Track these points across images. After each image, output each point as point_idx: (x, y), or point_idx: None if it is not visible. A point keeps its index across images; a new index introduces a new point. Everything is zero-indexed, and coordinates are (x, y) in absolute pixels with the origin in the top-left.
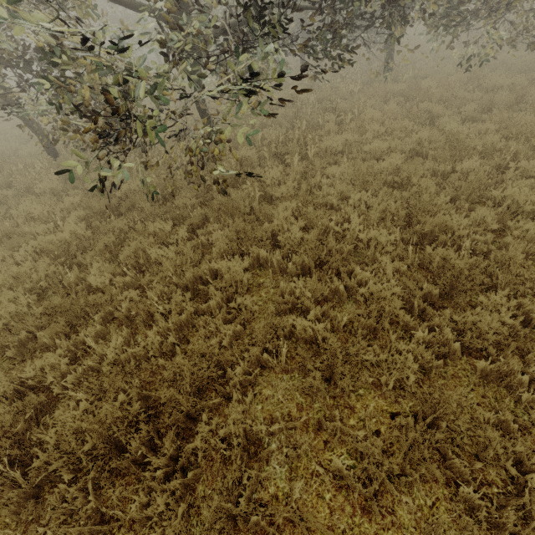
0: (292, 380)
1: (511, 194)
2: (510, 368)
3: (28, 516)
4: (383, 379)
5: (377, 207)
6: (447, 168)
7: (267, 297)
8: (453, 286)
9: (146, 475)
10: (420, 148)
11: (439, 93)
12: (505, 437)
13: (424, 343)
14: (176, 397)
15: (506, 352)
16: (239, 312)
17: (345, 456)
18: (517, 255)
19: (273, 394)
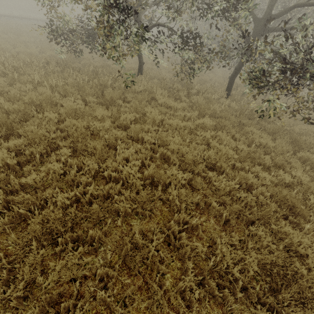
0: None
1: None
2: None
3: (307, 230)
4: None
5: None
6: None
7: None
8: None
9: None
10: None
11: None
12: None
13: None
14: None
15: None
16: None
17: None
18: None
19: None
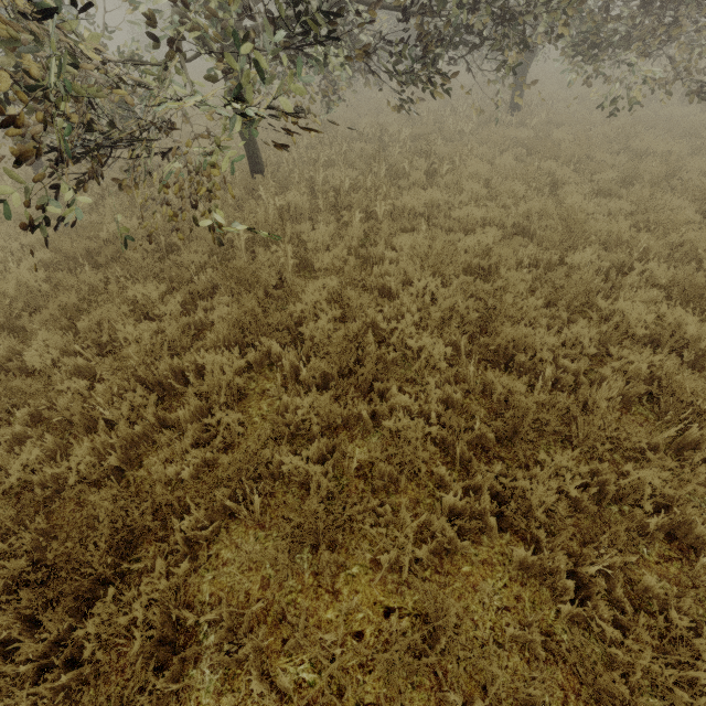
0: (267, 541)
1: (622, 308)
2: (556, 564)
3: None
4: (384, 557)
5: (441, 303)
6: (554, 258)
7: (269, 411)
8: (517, 430)
9: (7, 669)
10: (527, 223)
11: (570, 150)
12: (530, 663)
13: (456, 509)
14: (77, 557)
15: (557, 539)
16: (220, 430)
17: (306, 667)
18: (602, 401)
19: (235, 558)
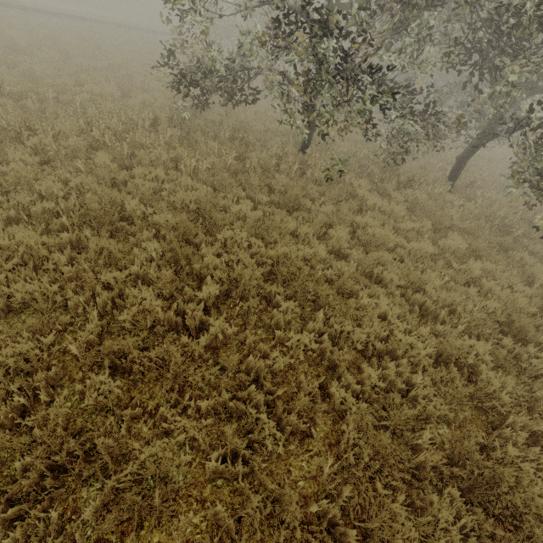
0: None
1: None
2: None
3: None
4: None
5: None
6: None
7: None
8: None
9: None
10: None
11: None
12: None
13: None
14: None
15: None
16: None
17: None
18: None
19: None
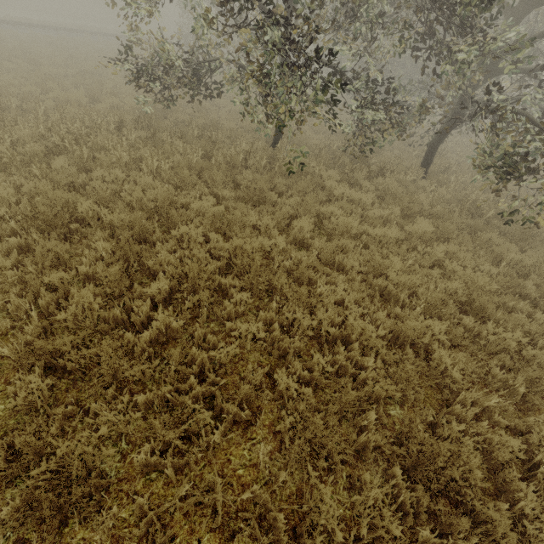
0: None
1: None
2: None
3: None
4: None
5: None
6: None
7: None
8: None
9: None
10: None
11: None
12: None
13: None
14: None
15: None
16: None
17: None
18: None
19: None
